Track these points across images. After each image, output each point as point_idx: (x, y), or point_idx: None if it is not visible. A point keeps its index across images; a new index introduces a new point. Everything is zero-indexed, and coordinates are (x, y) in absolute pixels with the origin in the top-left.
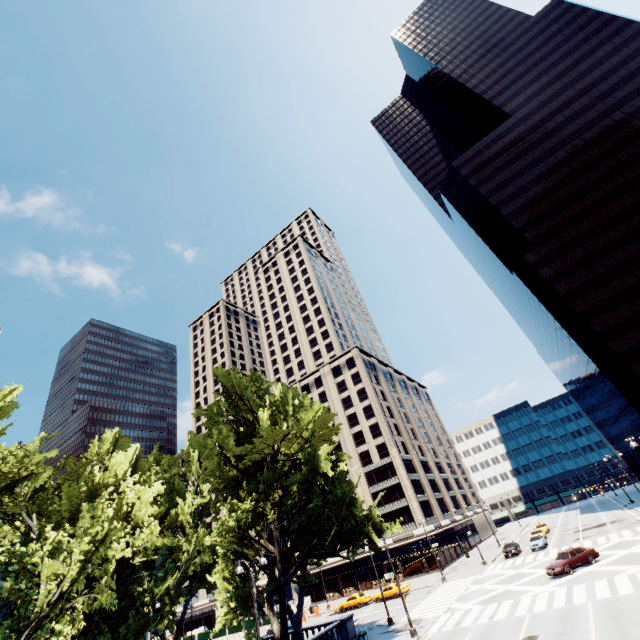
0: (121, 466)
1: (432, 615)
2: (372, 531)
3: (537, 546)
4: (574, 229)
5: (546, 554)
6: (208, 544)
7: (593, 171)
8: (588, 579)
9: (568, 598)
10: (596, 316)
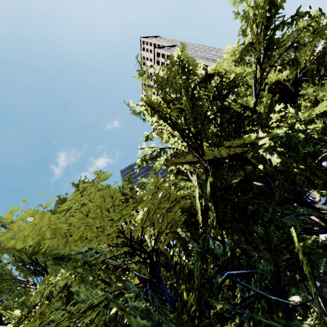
0: None
1: None
2: None
3: None
4: None
5: None
6: None
7: None
8: None
9: None
10: None
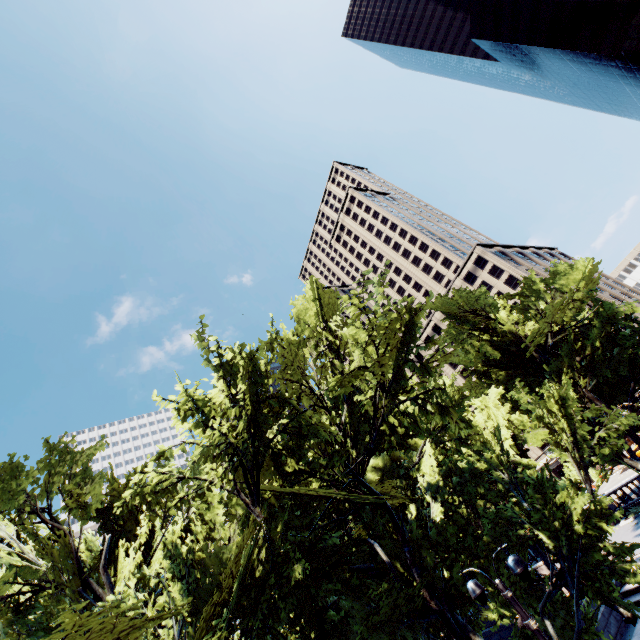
0: None
1: None
2: None
3: None
4: None
5: None
6: None
7: None
8: None
9: None
10: None
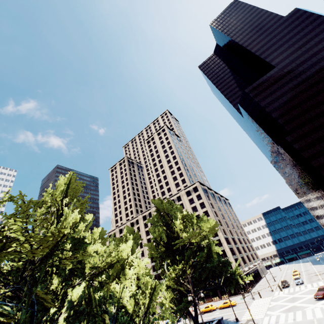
0: (126, 249)
1: (258, 317)
2: (240, 279)
3: (299, 282)
4: (311, 125)
5: (305, 287)
6: None
7: (320, 96)
8: None
9: None
10: None
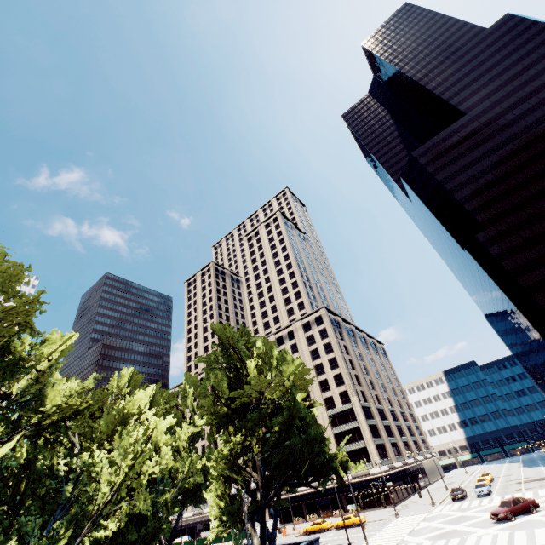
0: (142, 400)
1: (387, 544)
2: (339, 468)
3: (482, 493)
4: (521, 213)
5: (490, 501)
6: (199, 467)
7: (540, 163)
8: (529, 526)
9: (510, 541)
10: (541, 291)
